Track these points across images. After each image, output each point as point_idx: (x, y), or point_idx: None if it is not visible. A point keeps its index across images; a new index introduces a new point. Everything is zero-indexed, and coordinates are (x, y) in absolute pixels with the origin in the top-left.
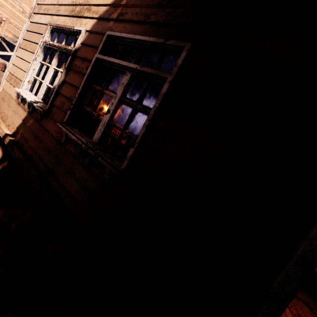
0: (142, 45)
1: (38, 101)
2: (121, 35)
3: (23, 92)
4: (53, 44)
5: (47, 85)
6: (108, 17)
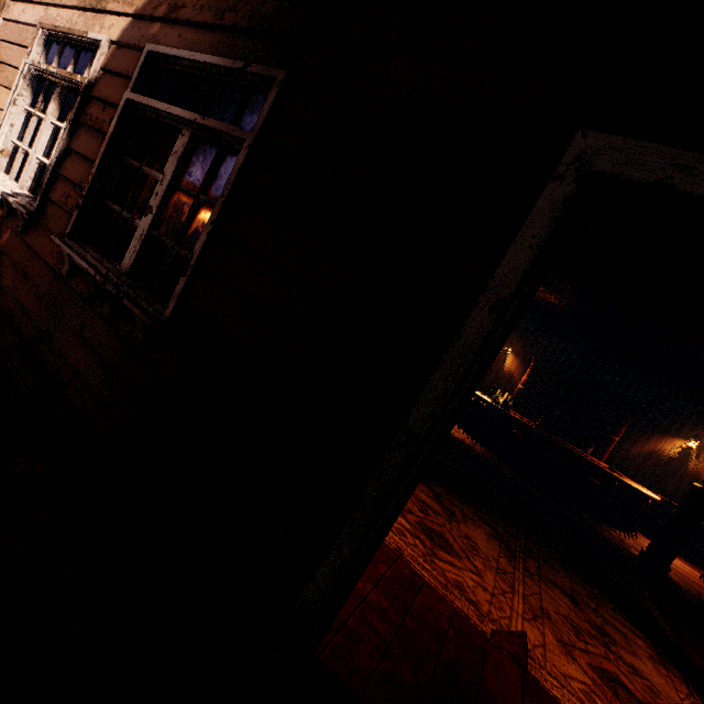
0: (211, 75)
1: (20, 194)
2: (171, 53)
3: None
4: (48, 69)
5: (38, 159)
6: (151, 13)
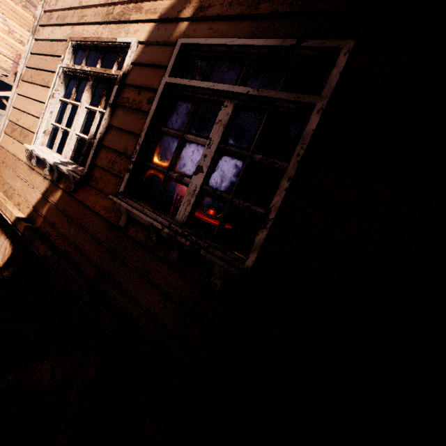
0: (248, 55)
1: (66, 162)
2: (207, 42)
3: (38, 150)
4: (82, 69)
5: (77, 135)
6: (176, 15)
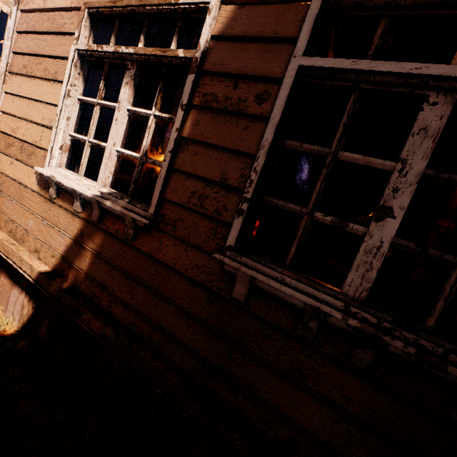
0: None
1: (110, 194)
2: None
3: (58, 175)
4: (118, 51)
5: (120, 152)
6: None
